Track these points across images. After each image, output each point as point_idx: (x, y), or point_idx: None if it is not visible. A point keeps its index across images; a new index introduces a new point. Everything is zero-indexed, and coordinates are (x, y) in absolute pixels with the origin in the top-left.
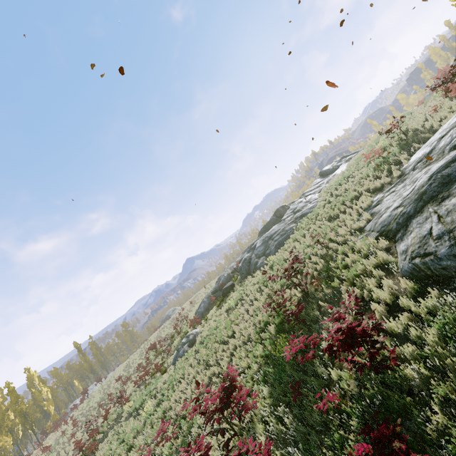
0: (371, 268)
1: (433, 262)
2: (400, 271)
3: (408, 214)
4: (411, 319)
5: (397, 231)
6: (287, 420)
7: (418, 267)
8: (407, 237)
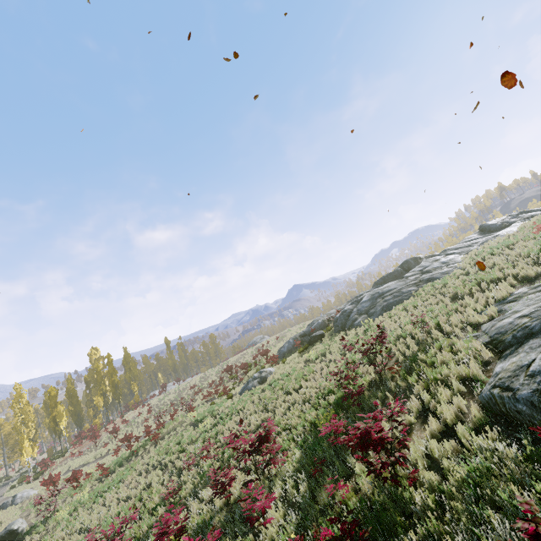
0: (455, 378)
1: (510, 400)
2: (479, 395)
3: (531, 329)
4: (456, 450)
5: (510, 345)
6: (301, 487)
7: (495, 399)
8: (509, 359)
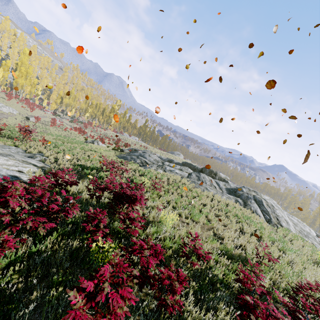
0: None
1: None
2: None
3: None
4: None
5: None
6: None
7: None
8: None
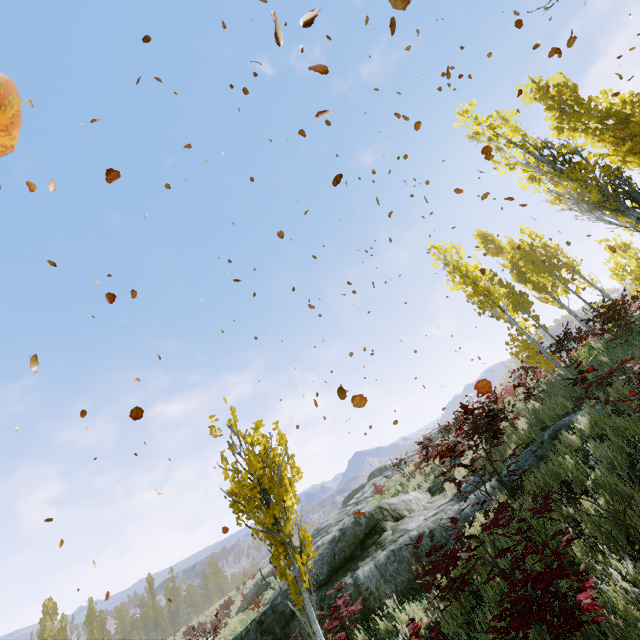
0: None
1: None
2: None
3: None
4: None
5: None
6: None
7: None
8: None
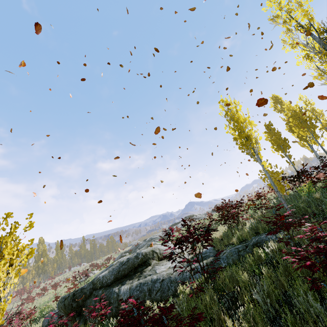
0: None
1: None
2: None
3: None
4: None
5: None
6: None
7: None
8: None
